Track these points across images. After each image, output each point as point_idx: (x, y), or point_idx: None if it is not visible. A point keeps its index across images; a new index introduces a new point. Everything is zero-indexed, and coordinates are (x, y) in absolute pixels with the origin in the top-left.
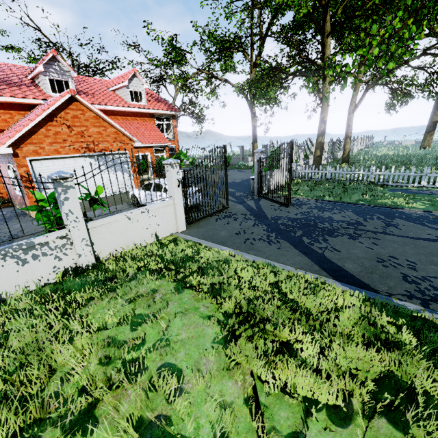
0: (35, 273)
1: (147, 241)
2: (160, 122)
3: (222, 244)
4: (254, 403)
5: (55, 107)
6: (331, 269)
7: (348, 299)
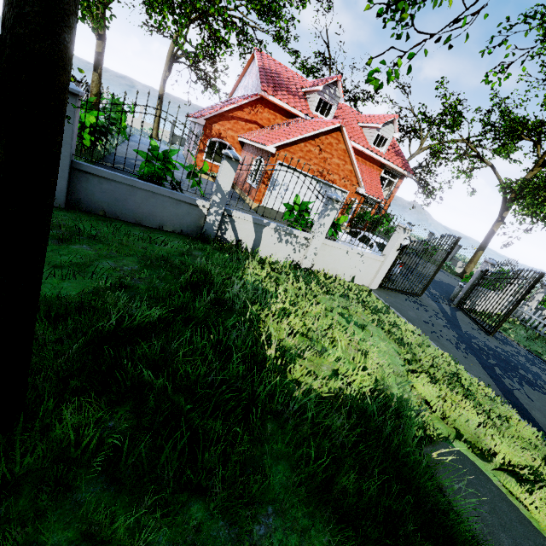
0: (279, 252)
1: (344, 278)
2: (386, 175)
3: (408, 320)
4: (425, 406)
5: (323, 130)
6: (515, 404)
7: (521, 426)
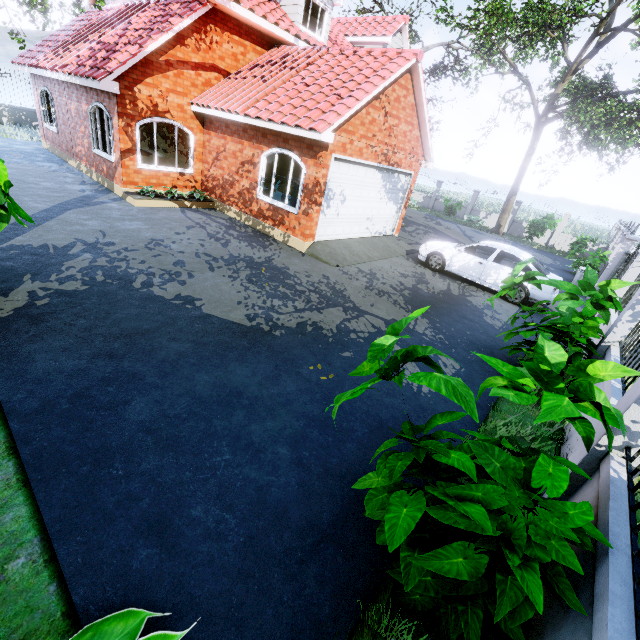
0: None
1: None
2: None
3: None
4: None
5: (395, 76)
6: None
7: None
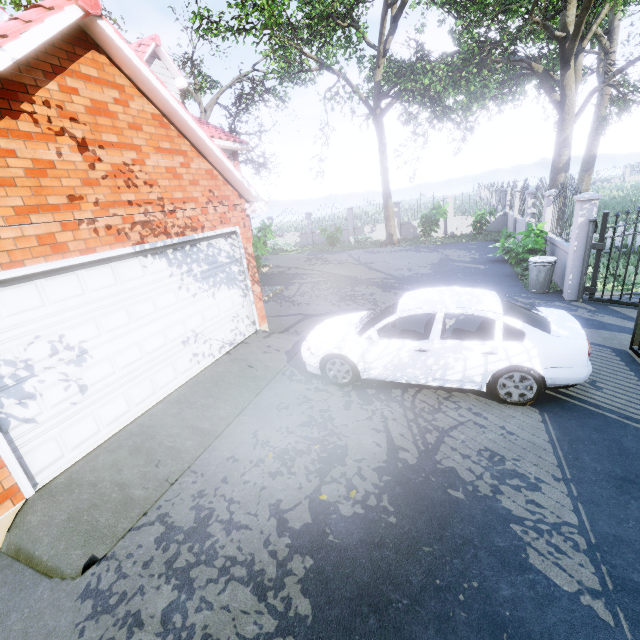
0: None
1: None
2: None
3: None
4: None
5: (26, 47)
6: None
7: None
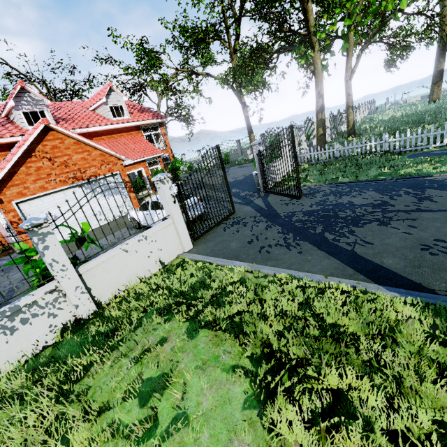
0: (29, 338)
1: (152, 270)
2: (148, 133)
3: (234, 259)
4: None
5: (30, 141)
6: (368, 270)
7: (400, 310)
